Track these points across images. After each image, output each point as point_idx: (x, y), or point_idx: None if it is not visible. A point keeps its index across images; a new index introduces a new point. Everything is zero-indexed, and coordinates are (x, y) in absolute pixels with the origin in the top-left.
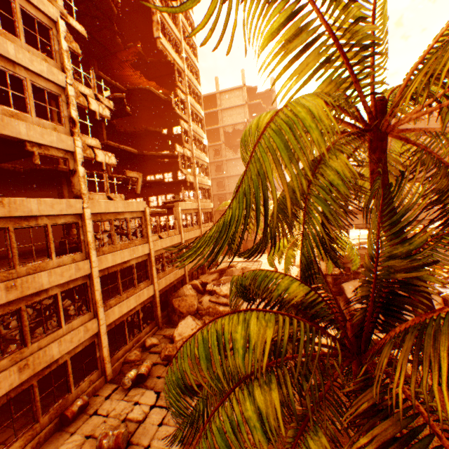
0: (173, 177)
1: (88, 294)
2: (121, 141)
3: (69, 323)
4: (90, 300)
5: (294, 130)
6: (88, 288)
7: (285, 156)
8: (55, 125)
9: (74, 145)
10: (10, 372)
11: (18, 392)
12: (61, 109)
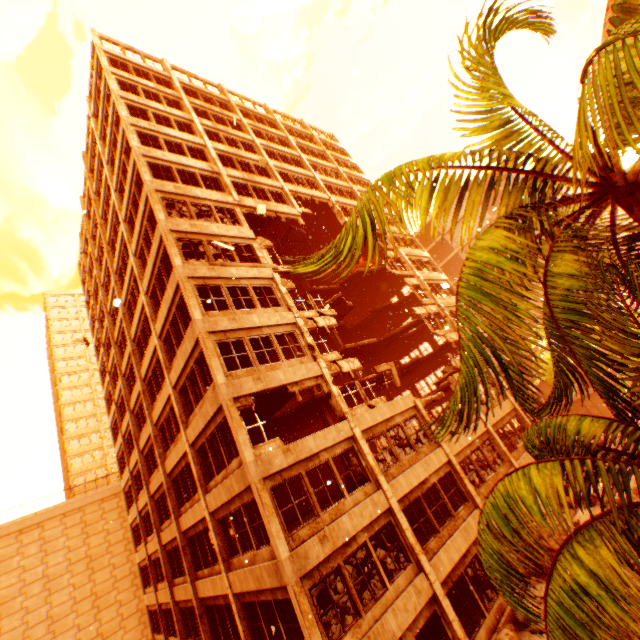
0: (431, 346)
1: (398, 536)
2: (355, 337)
3: (392, 581)
4: (403, 545)
5: (483, 276)
6: (395, 528)
7: (486, 302)
8: (300, 359)
9: (320, 368)
10: None
11: None
12: (299, 342)
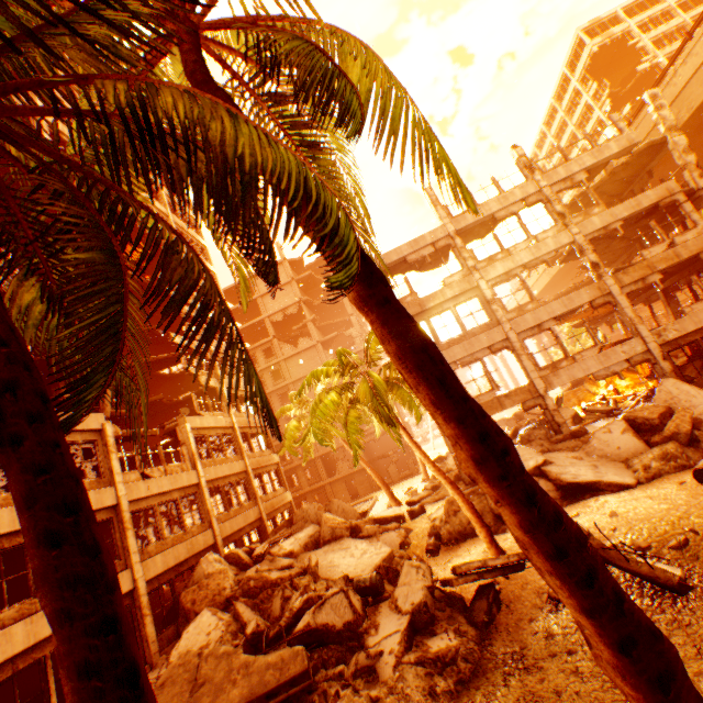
0: None
1: None
2: None
3: None
4: None
5: None
6: None
7: None
8: None
9: None
10: None
11: None
12: None
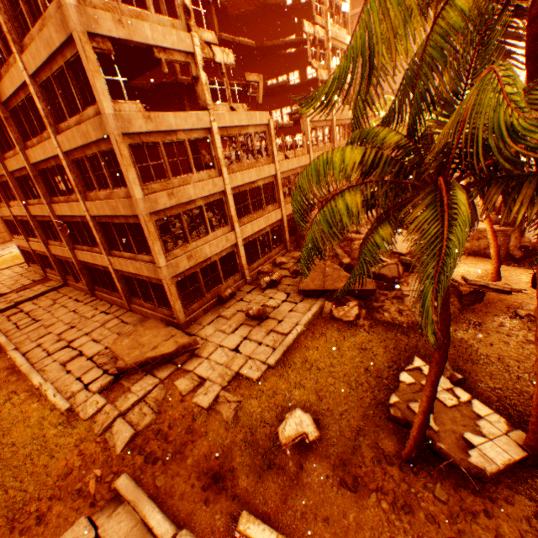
0: (300, 78)
1: (225, 210)
2: (233, 31)
3: (213, 232)
4: (226, 215)
5: None
6: (224, 204)
7: (394, 2)
8: (172, 21)
9: (192, 44)
10: (182, 259)
11: (189, 274)
12: None
